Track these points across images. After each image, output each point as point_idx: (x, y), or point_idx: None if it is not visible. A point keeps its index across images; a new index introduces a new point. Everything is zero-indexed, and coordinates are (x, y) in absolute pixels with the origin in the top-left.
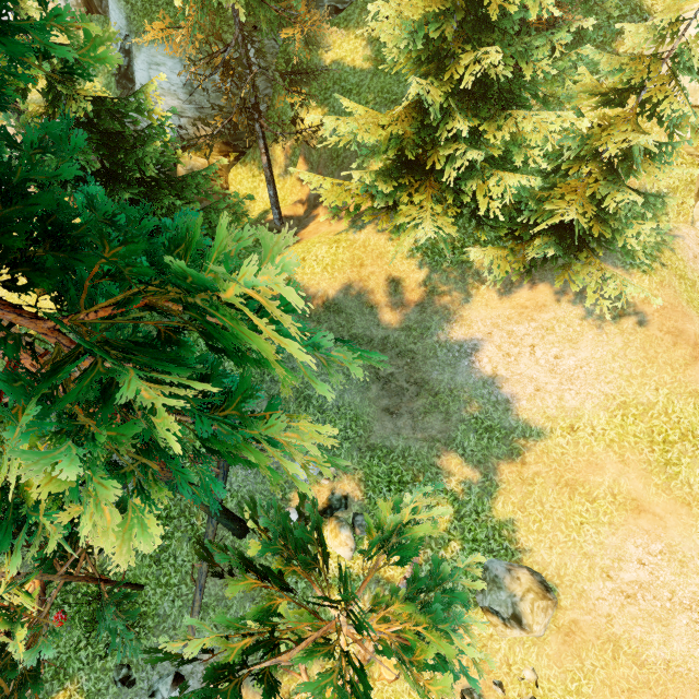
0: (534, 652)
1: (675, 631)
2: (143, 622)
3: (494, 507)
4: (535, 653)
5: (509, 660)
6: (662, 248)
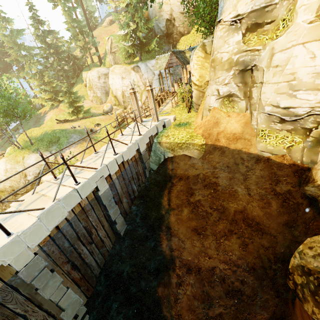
0: None
1: None
2: None
3: None
4: None
5: None
6: None
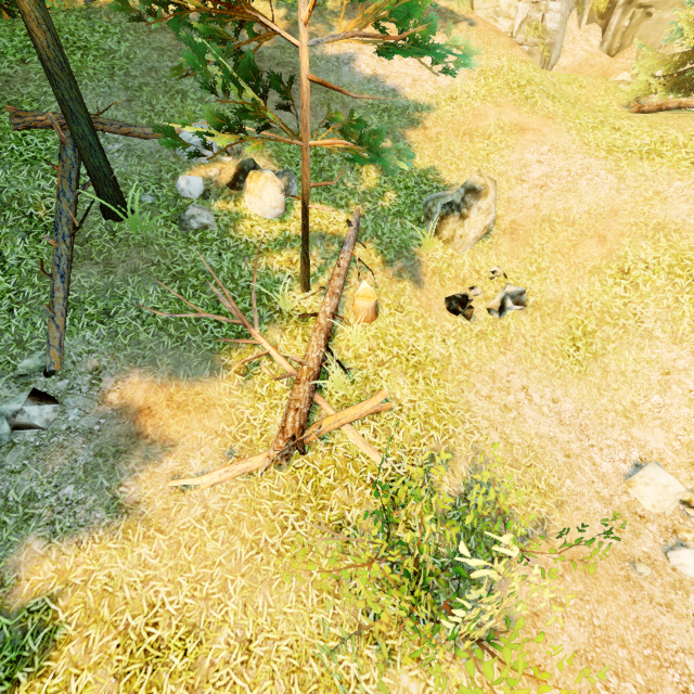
0: (493, 255)
1: (582, 192)
2: None
3: (413, 161)
4: (494, 255)
5: (476, 268)
6: None
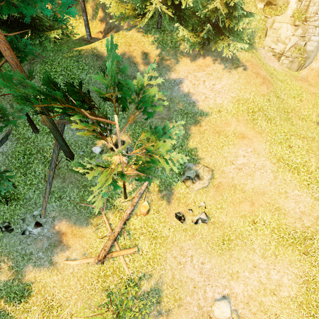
0: (204, 196)
1: (255, 178)
2: (17, 202)
3: (188, 143)
4: (205, 196)
5: (195, 200)
6: (253, 48)
